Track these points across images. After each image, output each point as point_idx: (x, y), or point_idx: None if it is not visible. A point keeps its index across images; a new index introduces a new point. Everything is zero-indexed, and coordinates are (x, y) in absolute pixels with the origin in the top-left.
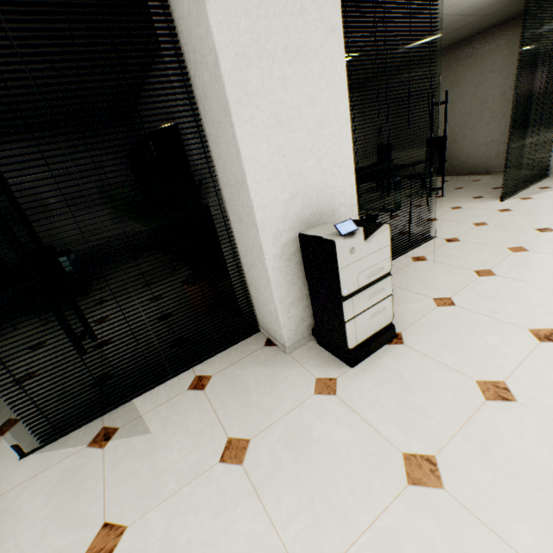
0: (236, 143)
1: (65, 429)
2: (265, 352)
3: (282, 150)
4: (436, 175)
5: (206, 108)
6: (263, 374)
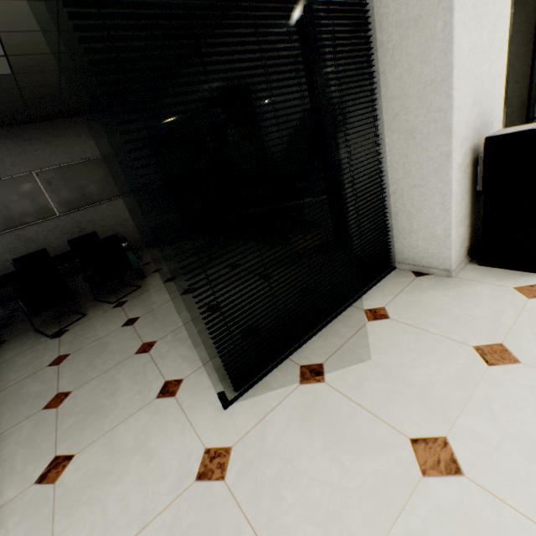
0: (449, 32)
1: (255, 375)
2: (424, 280)
3: (474, 48)
4: None
5: (392, 9)
6: (445, 296)
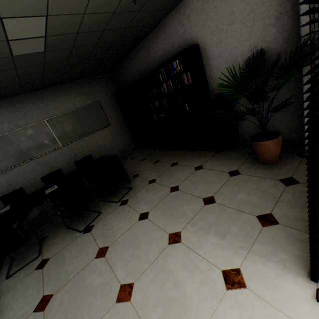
0: None
1: None
2: None
3: None
4: None
5: None
6: None
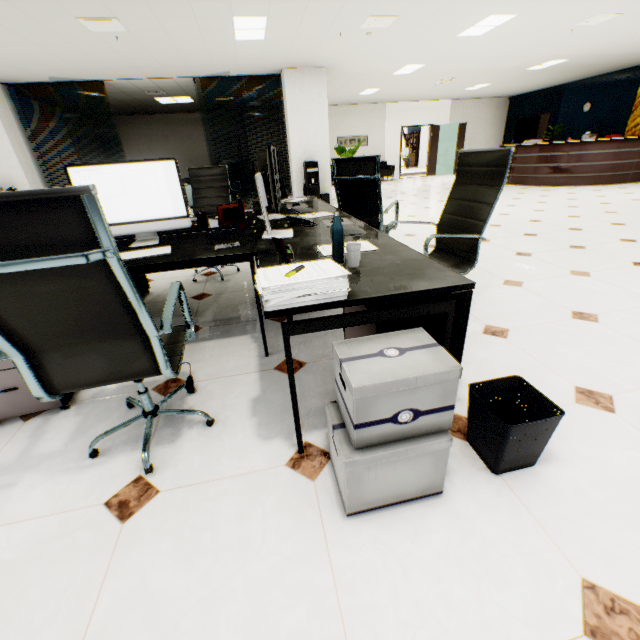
0: None
1: None
2: None
3: None
4: (235, 190)
5: None
6: None
